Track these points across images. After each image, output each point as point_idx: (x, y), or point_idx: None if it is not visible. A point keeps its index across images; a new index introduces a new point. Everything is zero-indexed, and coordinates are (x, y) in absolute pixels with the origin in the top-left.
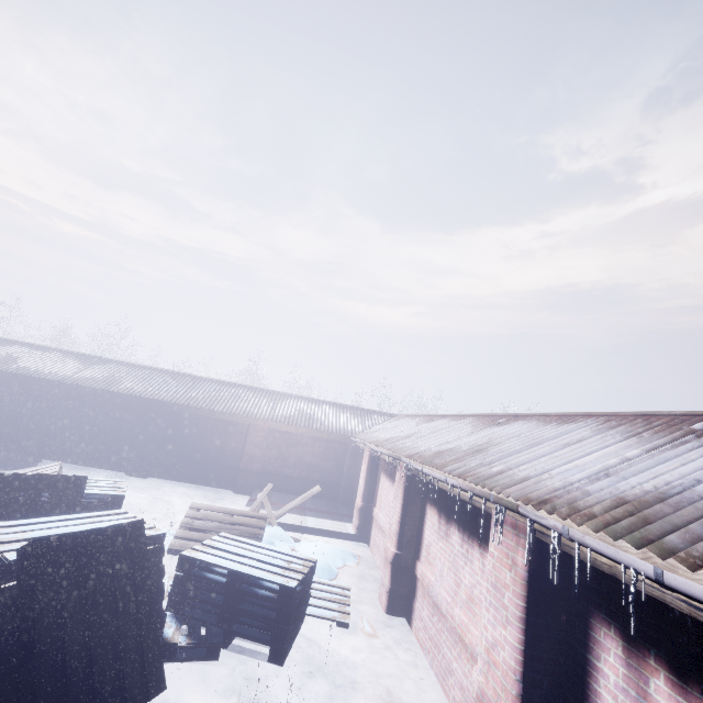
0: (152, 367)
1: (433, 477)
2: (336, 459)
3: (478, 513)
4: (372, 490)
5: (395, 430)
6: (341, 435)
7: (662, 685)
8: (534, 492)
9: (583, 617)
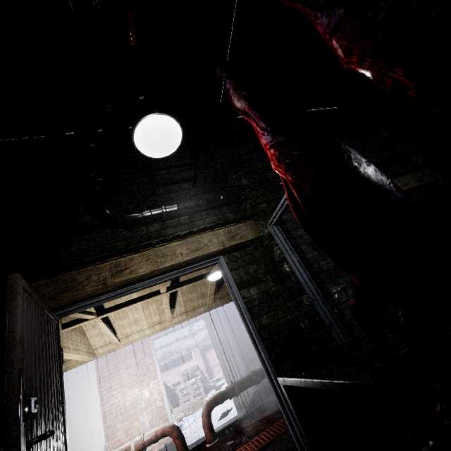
0: None
1: (175, 356)
2: None
3: (181, 359)
4: None
5: None
6: None
7: (211, 350)
8: (196, 344)
9: (204, 353)
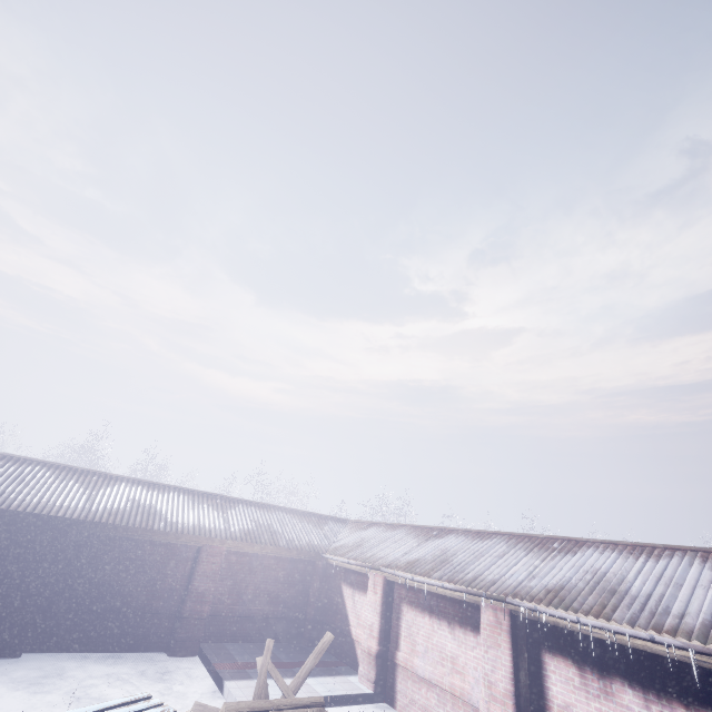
0: (35, 460)
1: (613, 631)
2: (301, 584)
3: (668, 668)
4: (389, 627)
5: (395, 546)
6: (310, 552)
7: None
8: None
9: None
